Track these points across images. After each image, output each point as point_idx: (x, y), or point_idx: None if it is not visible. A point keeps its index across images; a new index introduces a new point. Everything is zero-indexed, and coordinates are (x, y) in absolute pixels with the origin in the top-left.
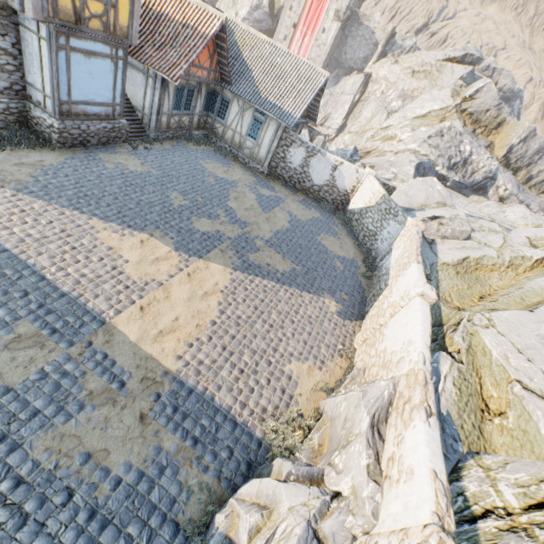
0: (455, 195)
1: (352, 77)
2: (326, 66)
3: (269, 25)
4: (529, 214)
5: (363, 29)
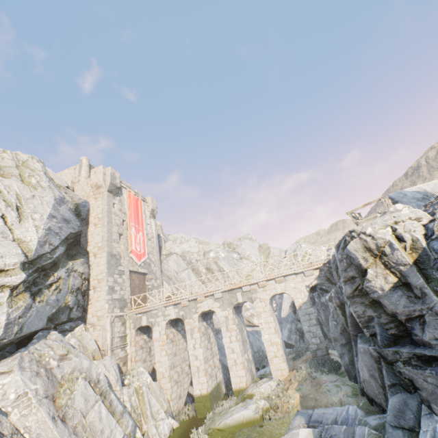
0: None
1: (169, 259)
2: None
3: (78, 225)
4: None
5: None
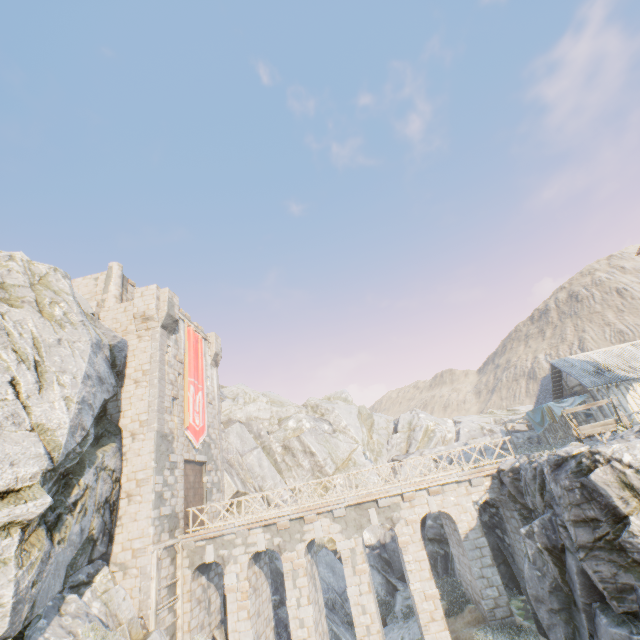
0: None
1: (229, 431)
2: None
3: (113, 385)
4: None
5: None
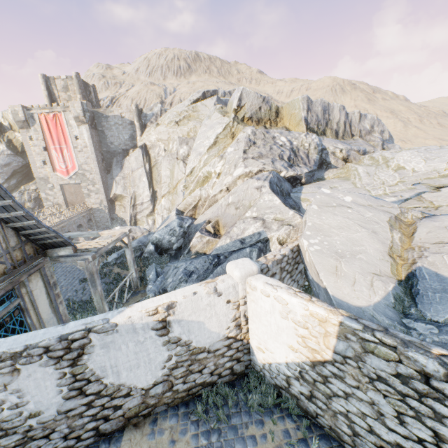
0: (326, 187)
1: (131, 155)
2: (103, 161)
3: (21, 162)
4: (418, 152)
5: (112, 119)
